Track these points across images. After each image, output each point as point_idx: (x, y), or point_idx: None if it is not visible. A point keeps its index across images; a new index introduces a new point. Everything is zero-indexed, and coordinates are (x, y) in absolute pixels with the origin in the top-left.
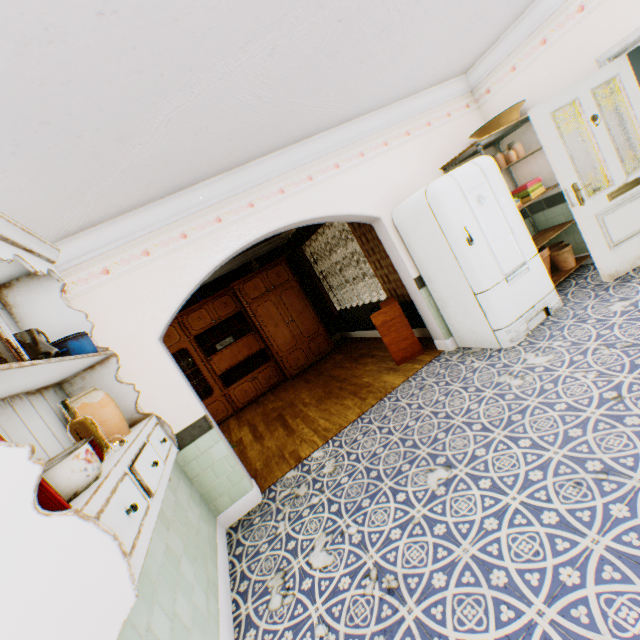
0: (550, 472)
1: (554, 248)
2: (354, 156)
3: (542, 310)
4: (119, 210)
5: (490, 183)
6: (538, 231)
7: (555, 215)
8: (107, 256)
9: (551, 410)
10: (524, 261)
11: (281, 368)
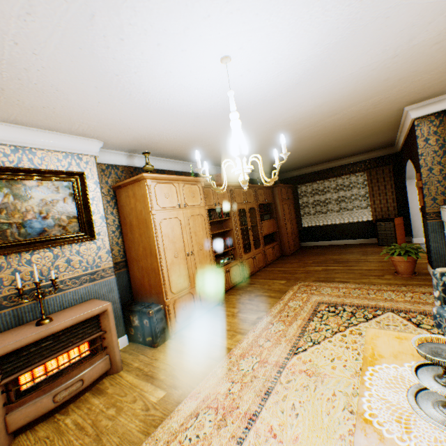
0: None
1: None
2: None
3: None
4: None
5: None
6: None
7: None
8: None
9: None
10: None
11: (280, 248)
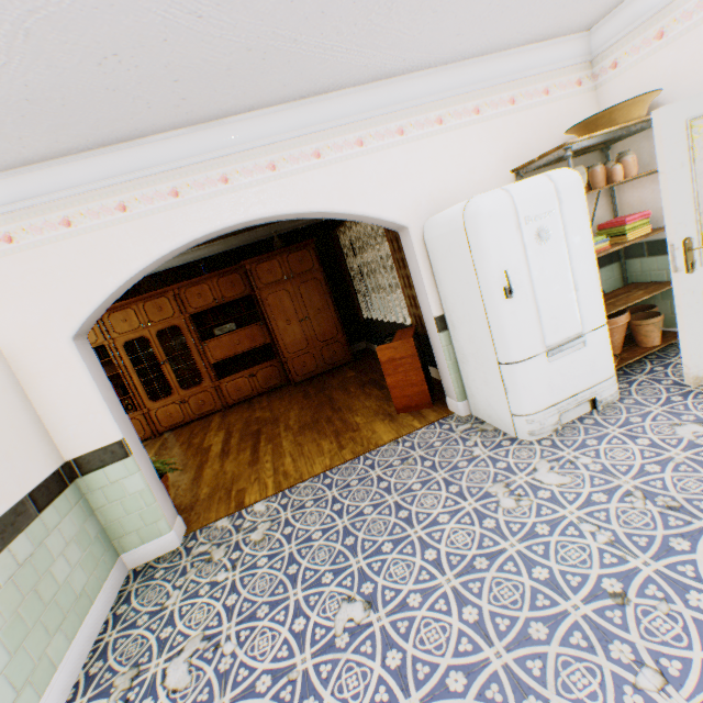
0: (475, 687)
1: (639, 313)
2: (389, 132)
3: (588, 400)
4: (21, 158)
5: (564, 212)
6: (627, 283)
7: (656, 268)
8: (12, 218)
9: (527, 574)
10: (582, 332)
11: (285, 370)
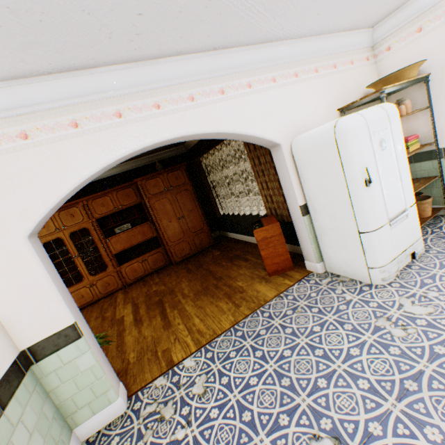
0: None
1: (415, 197)
2: (266, 79)
3: (409, 253)
4: None
5: (392, 130)
6: None
7: (420, 169)
8: None
9: None
10: (405, 208)
11: (168, 254)
